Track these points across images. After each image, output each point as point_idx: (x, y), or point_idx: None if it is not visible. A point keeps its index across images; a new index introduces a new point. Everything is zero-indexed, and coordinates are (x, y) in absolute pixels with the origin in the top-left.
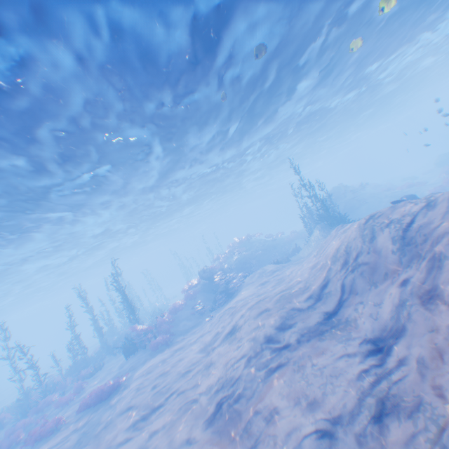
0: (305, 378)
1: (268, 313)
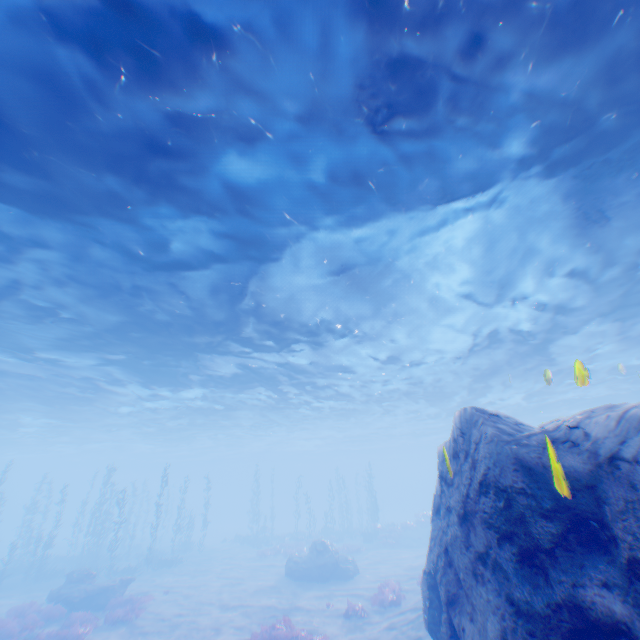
0: None
1: None
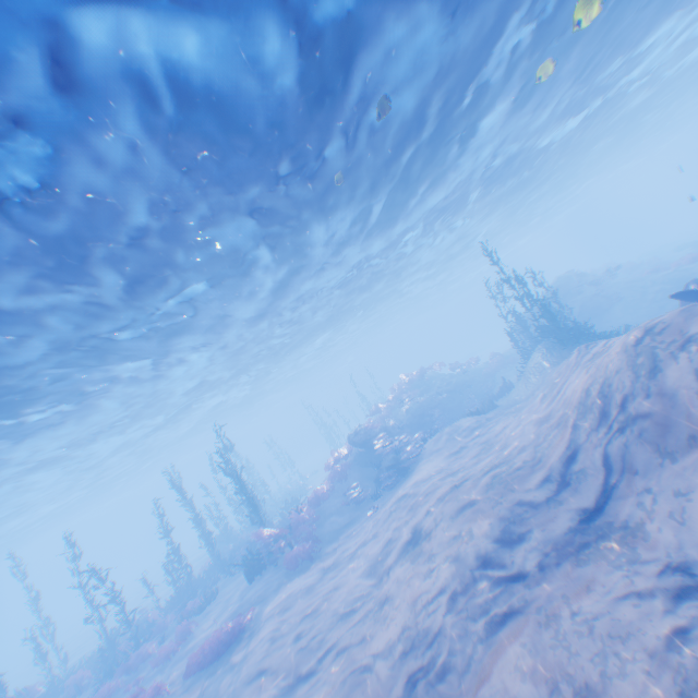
0: (563, 641)
1: (474, 509)
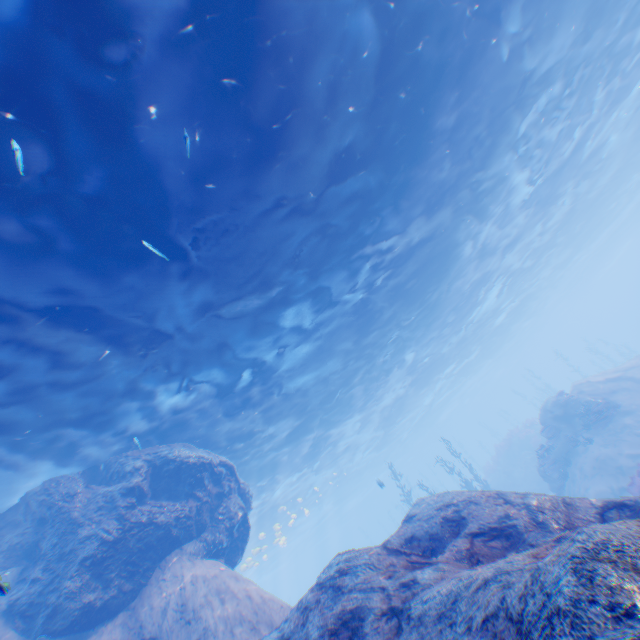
0: None
1: None
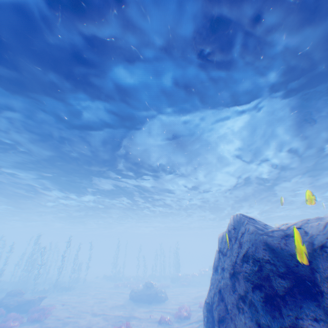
0: None
1: None
